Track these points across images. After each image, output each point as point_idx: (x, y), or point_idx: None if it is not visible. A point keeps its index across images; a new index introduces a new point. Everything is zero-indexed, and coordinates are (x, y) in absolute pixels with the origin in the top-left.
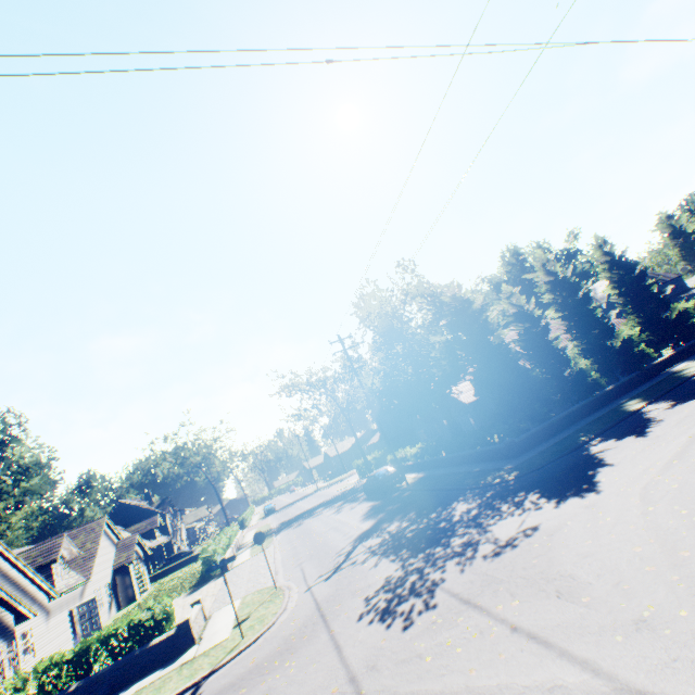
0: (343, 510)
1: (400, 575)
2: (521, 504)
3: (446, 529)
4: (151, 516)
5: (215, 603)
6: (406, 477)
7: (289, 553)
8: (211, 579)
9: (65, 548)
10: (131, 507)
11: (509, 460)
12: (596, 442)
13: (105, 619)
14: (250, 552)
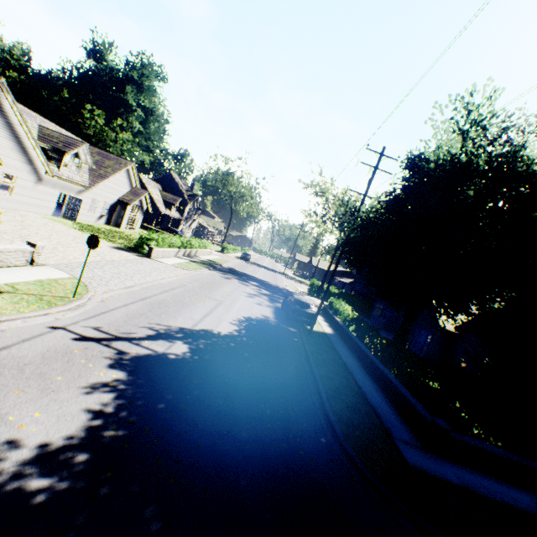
0: (253, 299)
1: (5, 469)
2: None
3: (201, 463)
4: (181, 197)
5: (80, 263)
6: (321, 325)
7: (171, 285)
8: (137, 252)
9: (84, 155)
10: (175, 182)
11: (415, 443)
12: None
13: (91, 221)
14: (180, 262)
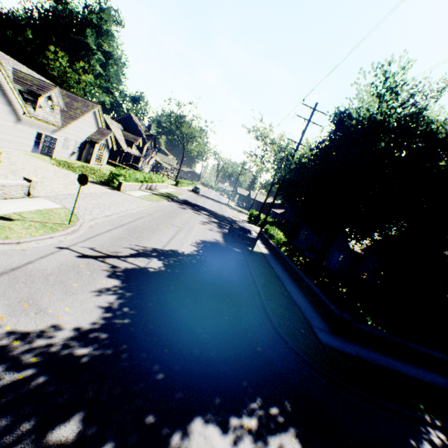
0: (205, 226)
1: (57, 343)
2: (267, 436)
3: (183, 340)
4: (140, 137)
5: (65, 195)
6: (259, 247)
7: (141, 214)
8: (108, 186)
9: (56, 97)
10: (134, 123)
11: (327, 330)
12: (439, 443)
13: (65, 157)
14: (144, 194)
